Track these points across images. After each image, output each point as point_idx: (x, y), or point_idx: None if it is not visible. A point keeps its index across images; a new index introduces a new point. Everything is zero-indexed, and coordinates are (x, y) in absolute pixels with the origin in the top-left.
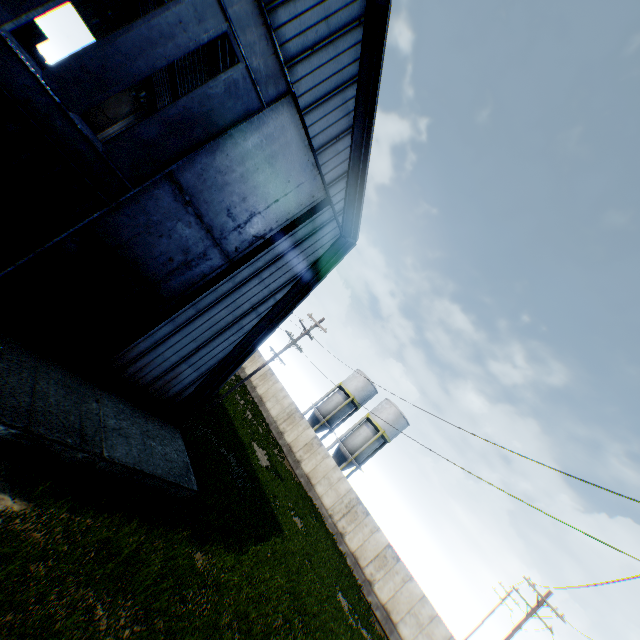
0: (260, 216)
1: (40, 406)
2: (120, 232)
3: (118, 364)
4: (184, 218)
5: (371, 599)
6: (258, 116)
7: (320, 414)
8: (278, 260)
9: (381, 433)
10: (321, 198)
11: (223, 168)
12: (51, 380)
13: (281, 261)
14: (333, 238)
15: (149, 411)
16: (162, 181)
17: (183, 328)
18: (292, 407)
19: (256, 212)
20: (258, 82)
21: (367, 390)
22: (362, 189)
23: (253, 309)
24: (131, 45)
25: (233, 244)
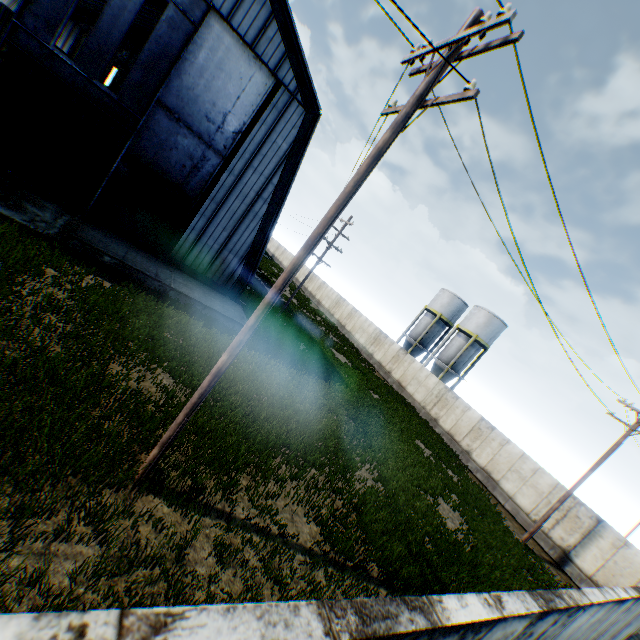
0: (231, 115)
1: (130, 258)
2: (147, 153)
3: (181, 254)
4: (180, 132)
5: (470, 466)
6: (198, 37)
7: (411, 339)
8: (261, 149)
9: (473, 338)
10: (273, 85)
11: (190, 86)
12: (138, 254)
13: (264, 149)
14: (300, 117)
15: (213, 289)
16: (157, 109)
17: (213, 220)
18: (376, 331)
19: (227, 113)
20: (186, 12)
21: (454, 304)
22: (304, 62)
23: (258, 196)
24: (107, 25)
25: (221, 144)
